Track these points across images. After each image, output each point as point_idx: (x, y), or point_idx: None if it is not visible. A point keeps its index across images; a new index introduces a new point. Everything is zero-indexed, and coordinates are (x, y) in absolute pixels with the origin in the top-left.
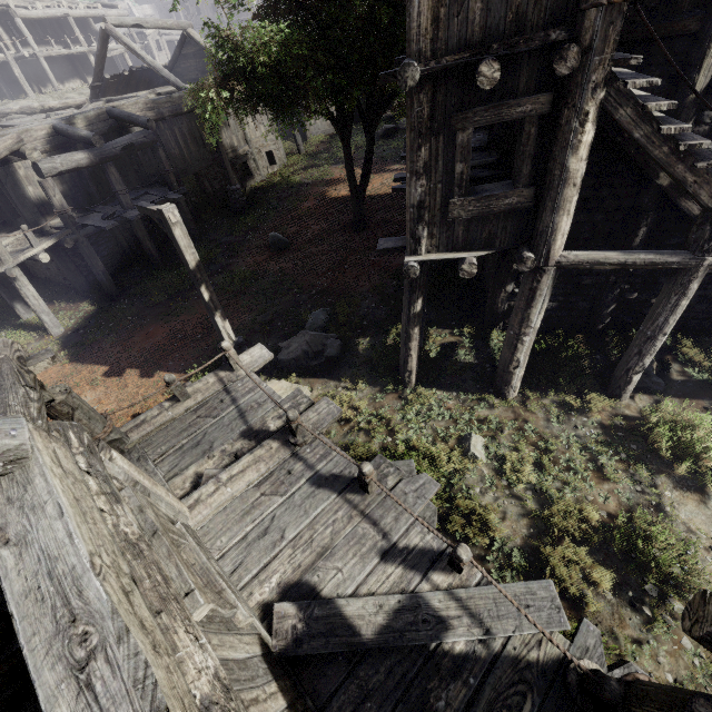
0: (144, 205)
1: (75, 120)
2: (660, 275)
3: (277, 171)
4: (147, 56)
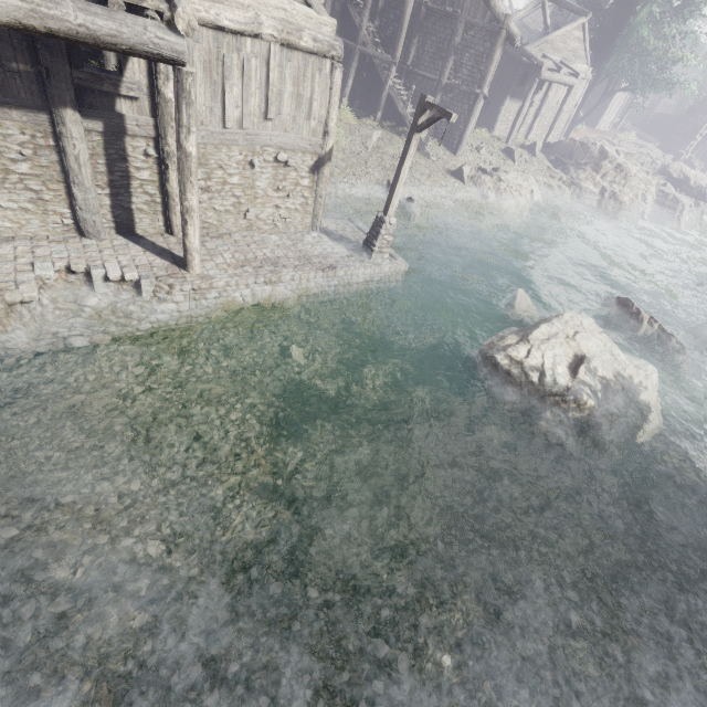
0: None
1: None
2: (373, 85)
3: None
4: None
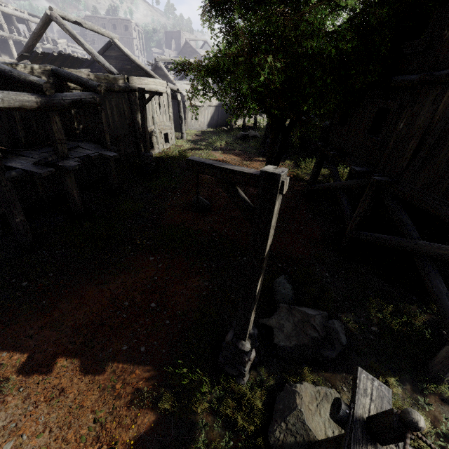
0: (206, 161)
1: (17, 67)
2: None
3: (170, 148)
4: (86, 43)
